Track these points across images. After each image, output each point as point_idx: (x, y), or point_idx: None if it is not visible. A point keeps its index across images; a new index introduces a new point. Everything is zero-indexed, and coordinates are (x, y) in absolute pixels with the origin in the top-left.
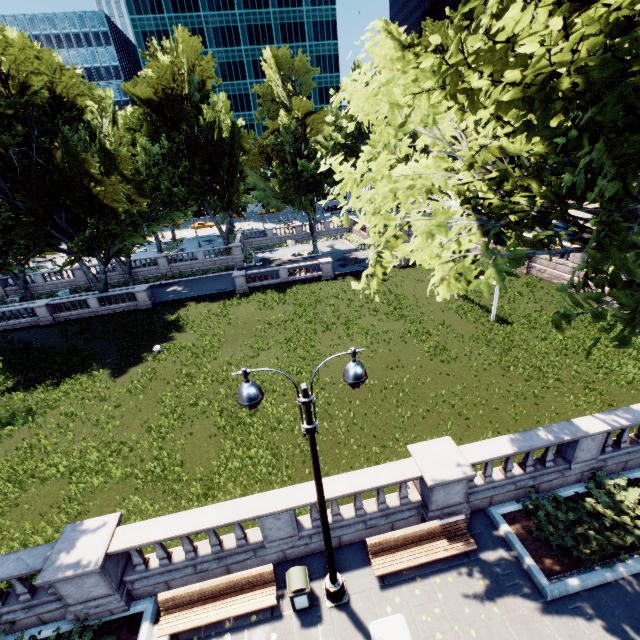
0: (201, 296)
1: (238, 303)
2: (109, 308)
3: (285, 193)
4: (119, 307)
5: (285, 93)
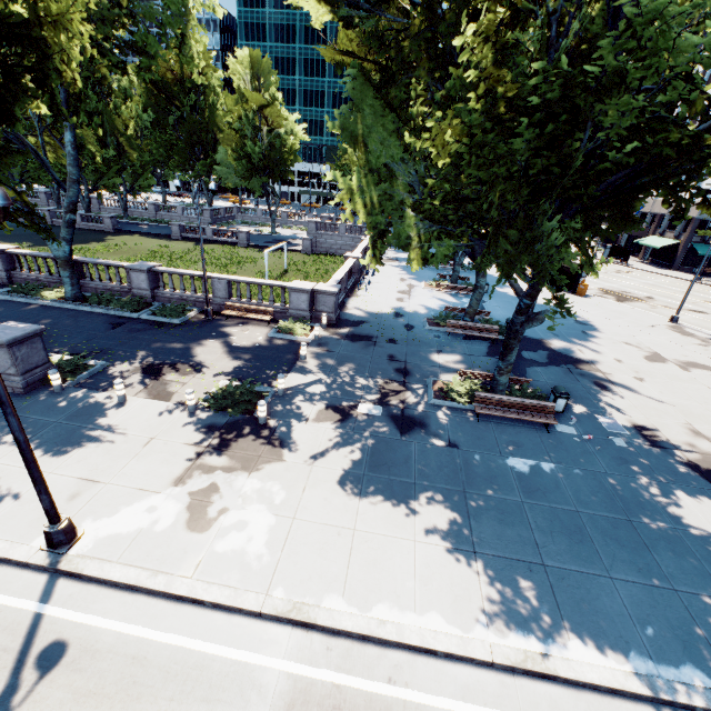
0: (148, 233)
1: (159, 241)
2: (87, 224)
3: (241, 172)
4: (93, 226)
5: (252, 88)
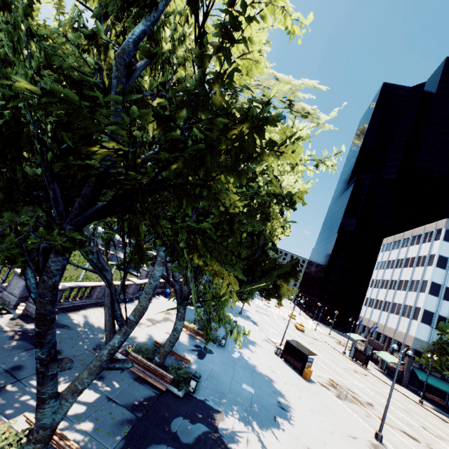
0: None
1: None
2: None
3: None
4: None
5: None
